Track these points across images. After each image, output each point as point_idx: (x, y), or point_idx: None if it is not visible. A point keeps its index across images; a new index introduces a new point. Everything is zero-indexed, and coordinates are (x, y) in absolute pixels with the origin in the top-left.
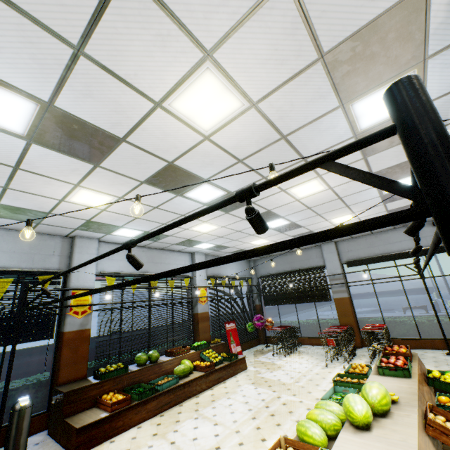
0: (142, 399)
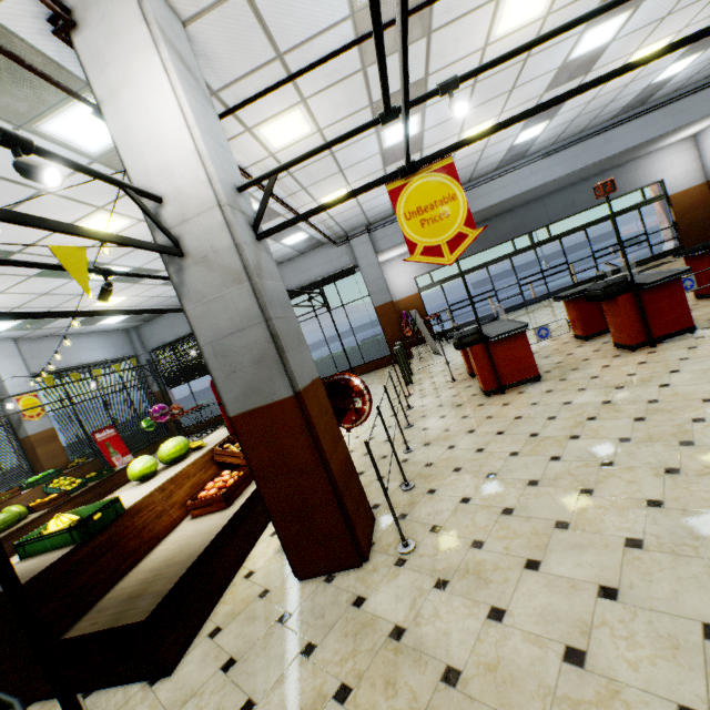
0: None
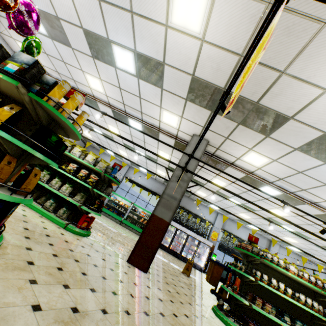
0: None
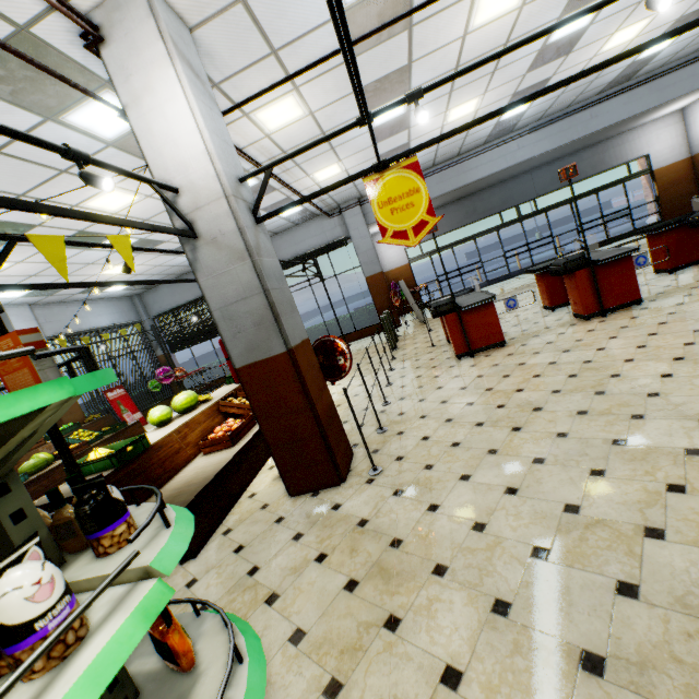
0: None
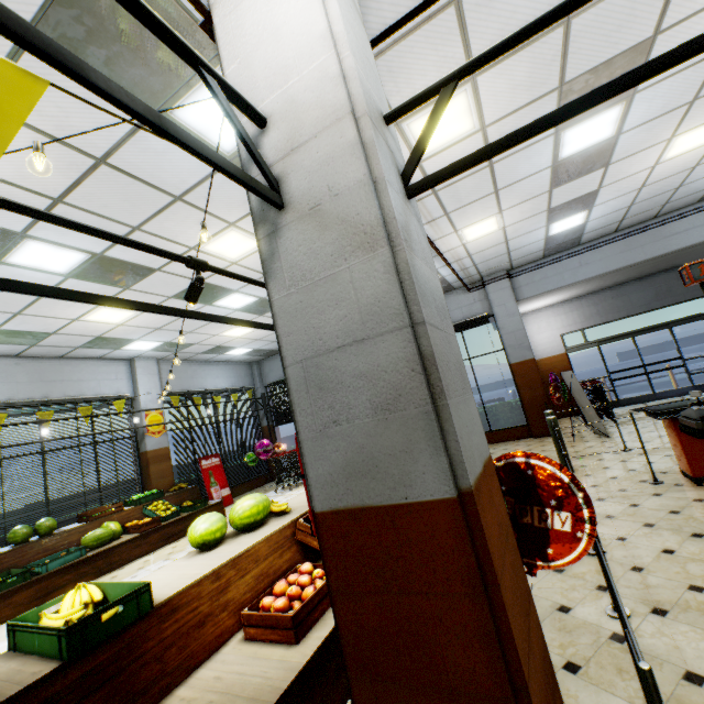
0: (1, 590)
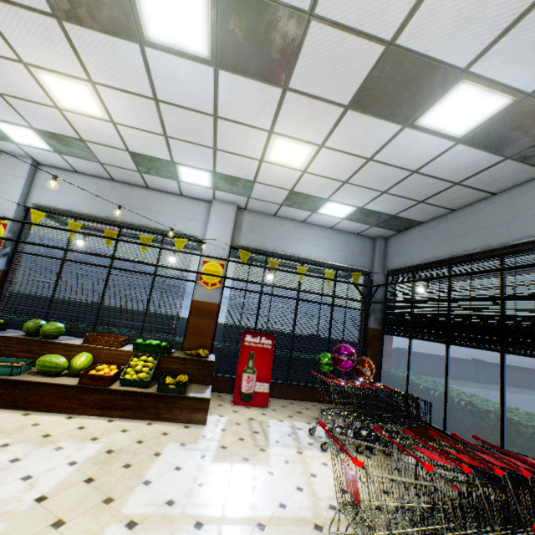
0: None
